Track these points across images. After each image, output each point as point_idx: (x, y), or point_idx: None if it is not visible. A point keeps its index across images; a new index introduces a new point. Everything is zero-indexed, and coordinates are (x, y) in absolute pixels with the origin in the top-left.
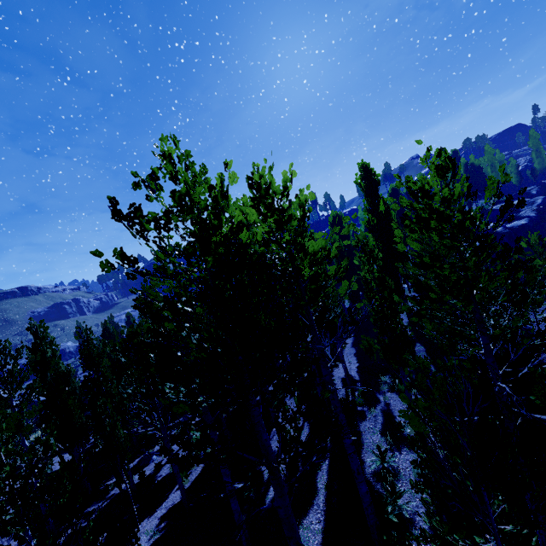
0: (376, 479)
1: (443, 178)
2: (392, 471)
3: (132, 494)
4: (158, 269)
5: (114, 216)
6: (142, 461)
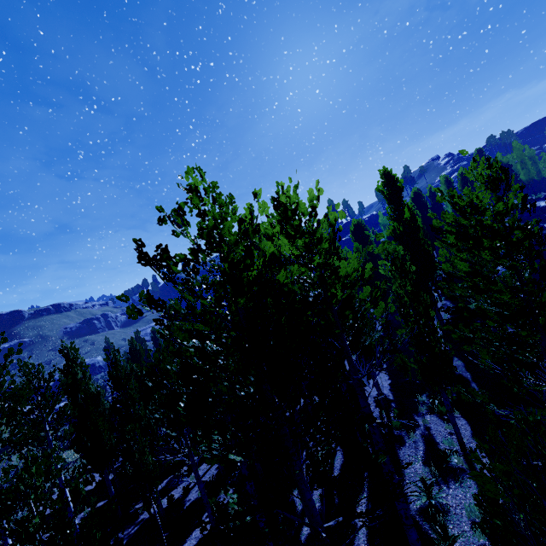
0: (423, 518)
1: (495, 191)
2: (441, 509)
3: (161, 520)
4: (187, 314)
5: (140, 259)
6: (170, 483)
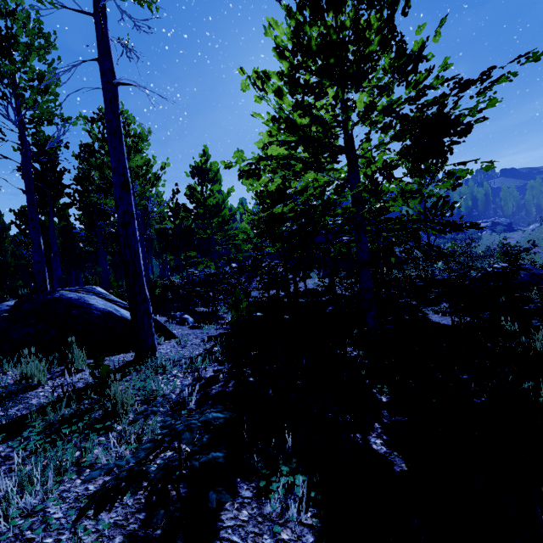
0: None
1: None
2: None
3: None
4: None
5: (19, 139)
6: None
